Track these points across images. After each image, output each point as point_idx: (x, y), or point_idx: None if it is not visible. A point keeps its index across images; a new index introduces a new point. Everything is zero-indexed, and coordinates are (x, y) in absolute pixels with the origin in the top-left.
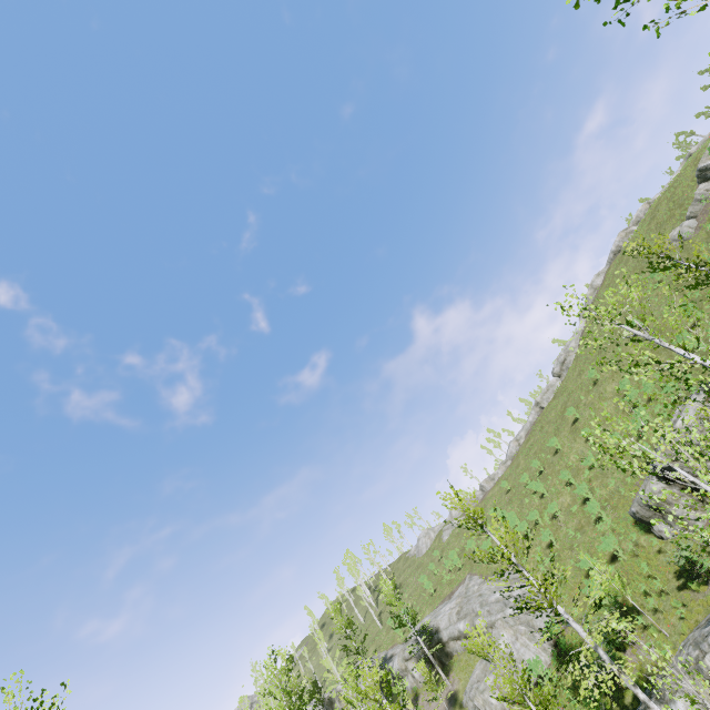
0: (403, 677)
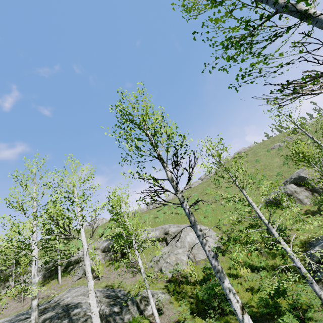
0: (81, 261)
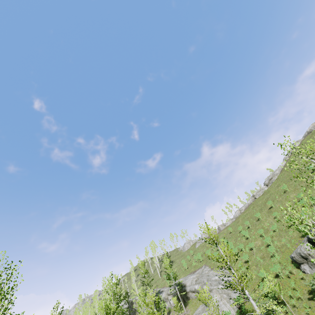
0: (165, 301)
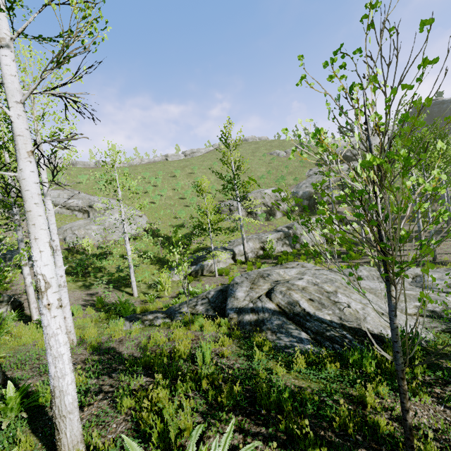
0: None
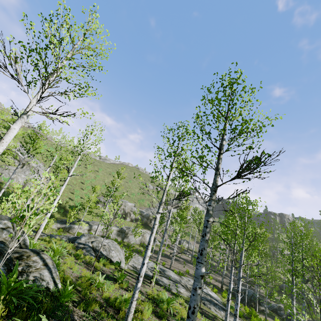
0: None
